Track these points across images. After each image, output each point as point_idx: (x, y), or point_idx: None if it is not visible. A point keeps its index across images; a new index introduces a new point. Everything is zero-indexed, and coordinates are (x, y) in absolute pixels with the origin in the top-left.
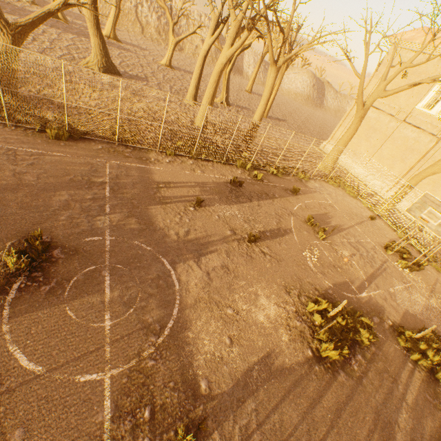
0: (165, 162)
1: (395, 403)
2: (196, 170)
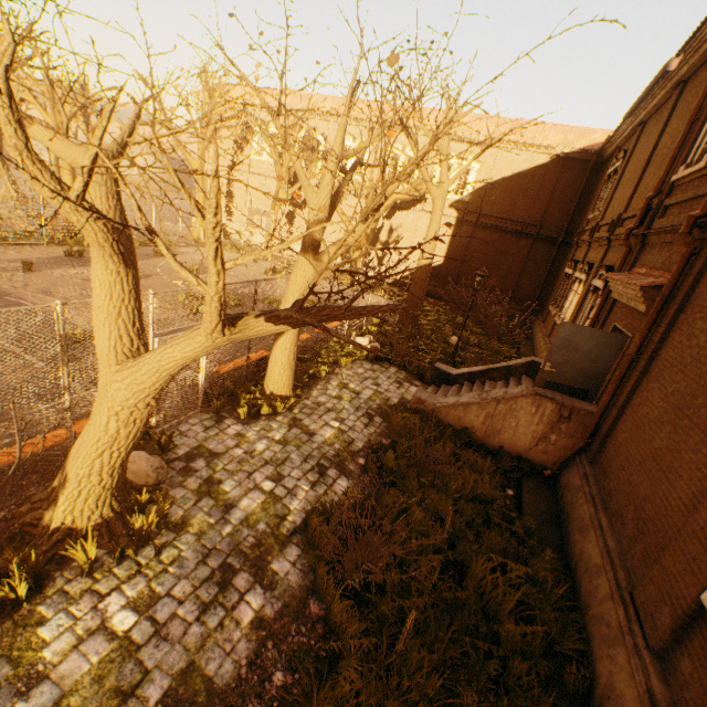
0: None
1: None
2: (9, 252)
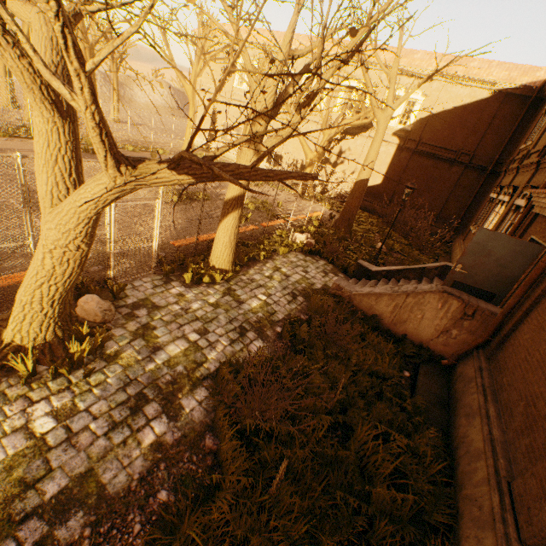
0: (2, 140)
1: (217, 212)
2: None
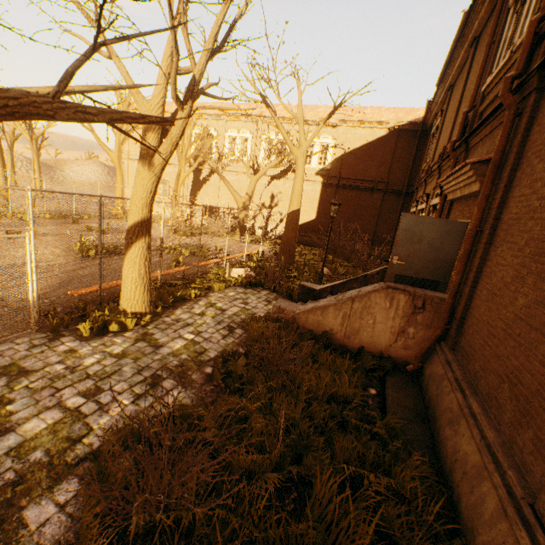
0: None
1: None
2: None
